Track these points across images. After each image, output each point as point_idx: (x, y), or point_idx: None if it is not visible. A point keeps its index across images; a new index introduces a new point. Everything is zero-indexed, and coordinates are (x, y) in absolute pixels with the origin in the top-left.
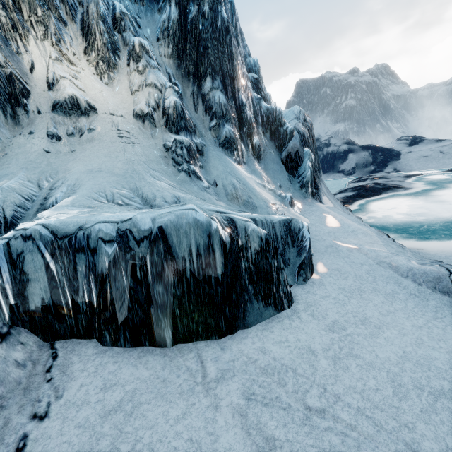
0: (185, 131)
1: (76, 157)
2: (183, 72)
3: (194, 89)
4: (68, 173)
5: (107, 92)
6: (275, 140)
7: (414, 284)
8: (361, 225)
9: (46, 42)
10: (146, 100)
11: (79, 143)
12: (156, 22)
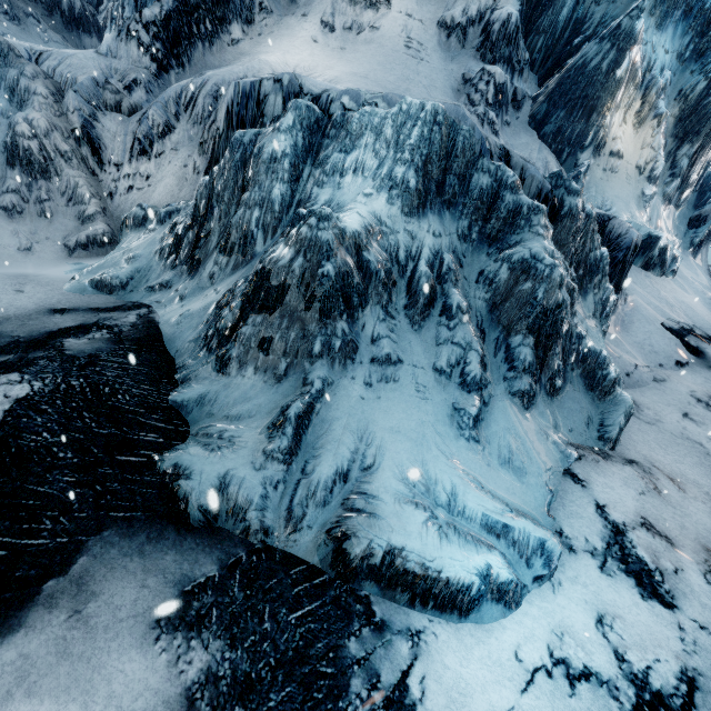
0: (654, 184)
1: (609, 185)
2: (674, 133)
3: (673, 149)
4: (607, 194)
5: (630, 145)
6: (697, 200)
7: (710, 302)
8: (709, 282)
9: (623, 110)
10: (646, 157)
11: (610, 176)
12: (681, 83)
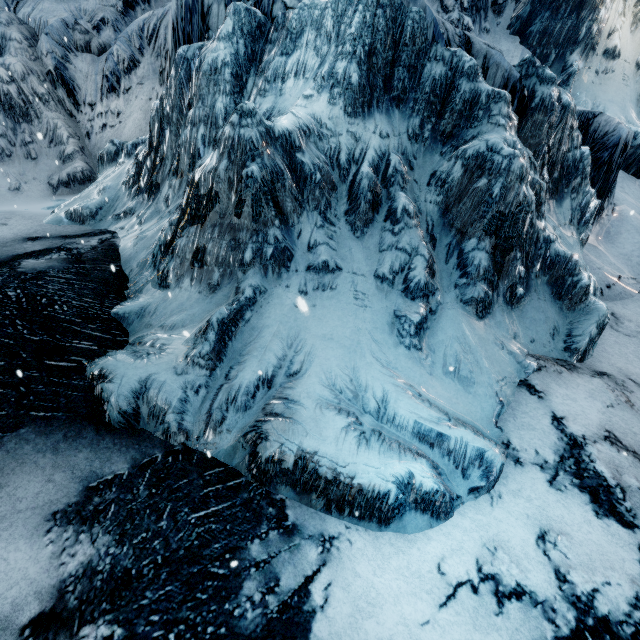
0: None
1: (601, 89)
2: None
3: None
4: (600, 99)
5: (629, 40)
6: None
7: None
8: None
9: None
10: None
11: (603, 79)
12: None
